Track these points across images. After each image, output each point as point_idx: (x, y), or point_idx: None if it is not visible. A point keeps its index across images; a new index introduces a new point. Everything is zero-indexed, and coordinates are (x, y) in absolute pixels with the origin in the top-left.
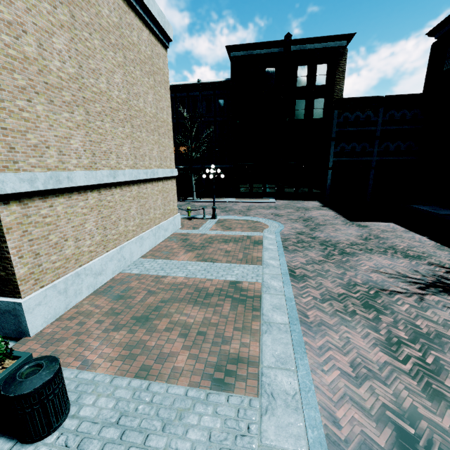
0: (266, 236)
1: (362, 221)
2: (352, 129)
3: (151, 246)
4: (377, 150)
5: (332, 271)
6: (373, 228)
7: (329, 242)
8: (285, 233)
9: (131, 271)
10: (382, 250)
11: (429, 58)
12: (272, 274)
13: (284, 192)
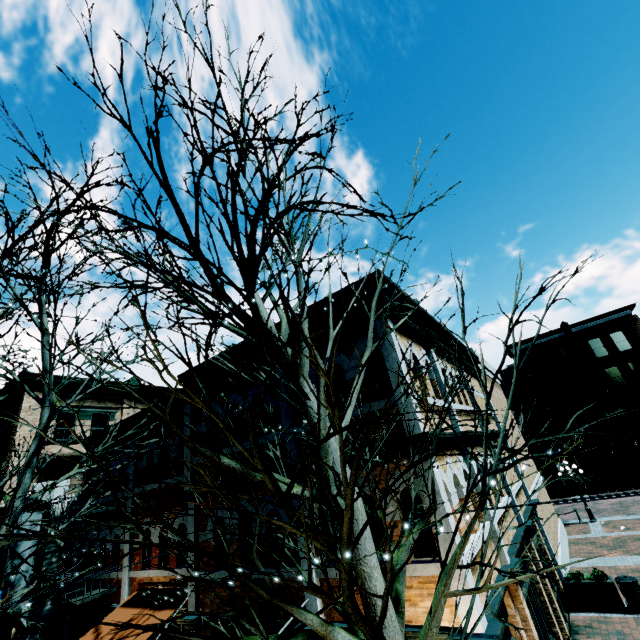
0: None
1: None
2: None
3: (567, 549)
4: None
5: None
6: None
7: None
8: None
9: (579, 565)
10: None
11: None
12: None
13: None
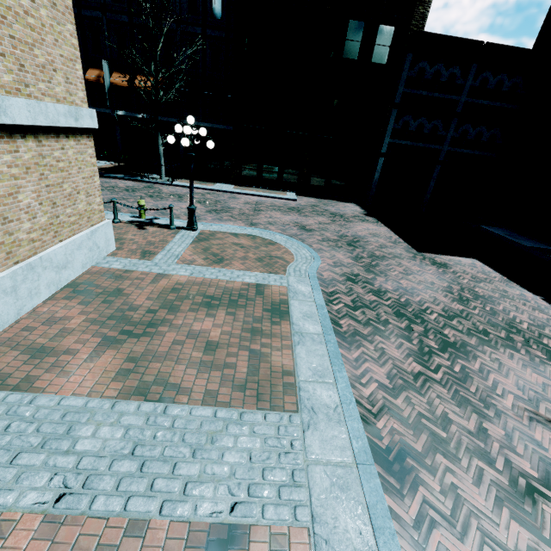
0: (293, 288)
1: (435, 253)
2: (426, 94)
3: None
4: (452, 136)
5: (456, 423)
6: (457, 270)
7: (408, 306)
8: (326, 276)
9: None
10: (503, 335)
11: None
12: (332, 465)
13: (310, 183)
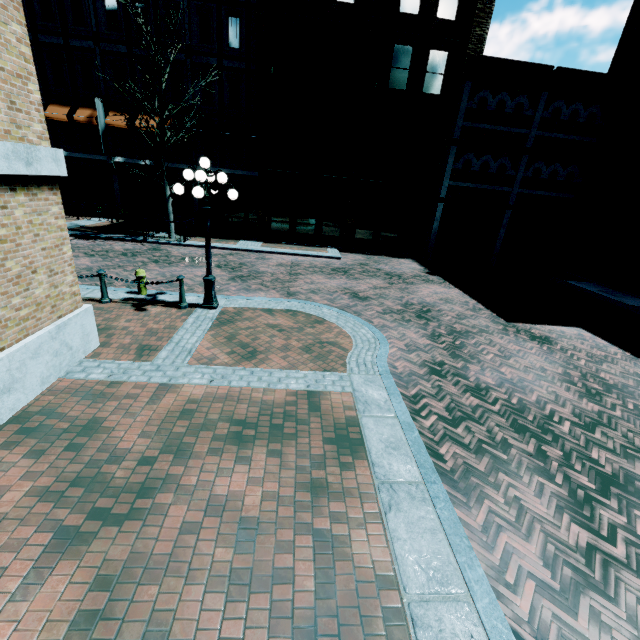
0: (362, 396)
1: (528, 323)
2: (490, 128)
3: None
4: (522, 176)
5: None
6: (566, 346)
7: (526, 412)
8: (401, 368)
9: None
10: None
11: (634, 6)
12: None
13: (355, 237)
